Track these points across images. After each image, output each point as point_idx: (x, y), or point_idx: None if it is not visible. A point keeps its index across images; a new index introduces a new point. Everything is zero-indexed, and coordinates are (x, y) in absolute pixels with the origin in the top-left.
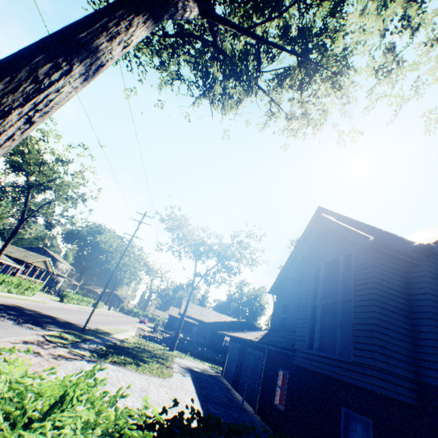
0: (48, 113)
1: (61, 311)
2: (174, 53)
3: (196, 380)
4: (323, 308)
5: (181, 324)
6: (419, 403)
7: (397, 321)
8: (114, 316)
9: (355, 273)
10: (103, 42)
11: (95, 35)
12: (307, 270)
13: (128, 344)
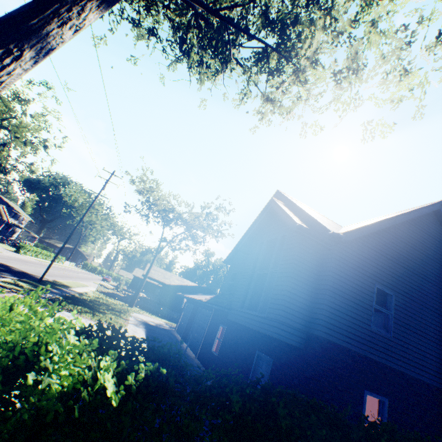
0: (1, 92)
1: (16, 262)
2: (150, 7)
3: (149, 331)
4: (261, 278)
5: (142, 284)
6: (304, 346)
7: (304, 289)
8: (76, 272)
9: (285, 251)
10: (54, 28)
11: (46, 22)
12: (254, 245)
13: (87, 297)
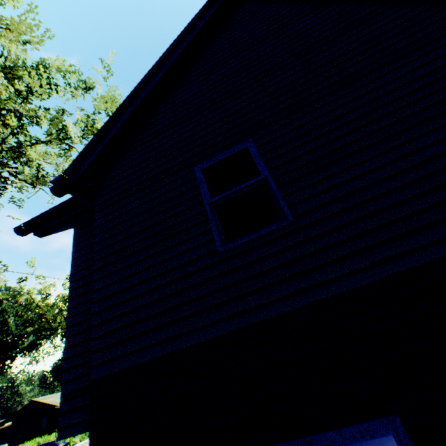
0: None
1: None
2: None
3: None
4: None
5: None
6: None
7: None
8: None
9: None
10: None
11: None
12: None
13: None
